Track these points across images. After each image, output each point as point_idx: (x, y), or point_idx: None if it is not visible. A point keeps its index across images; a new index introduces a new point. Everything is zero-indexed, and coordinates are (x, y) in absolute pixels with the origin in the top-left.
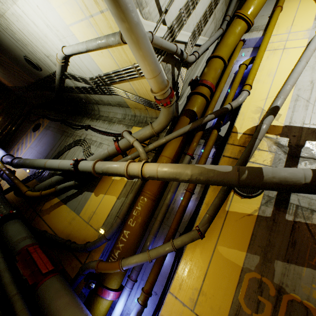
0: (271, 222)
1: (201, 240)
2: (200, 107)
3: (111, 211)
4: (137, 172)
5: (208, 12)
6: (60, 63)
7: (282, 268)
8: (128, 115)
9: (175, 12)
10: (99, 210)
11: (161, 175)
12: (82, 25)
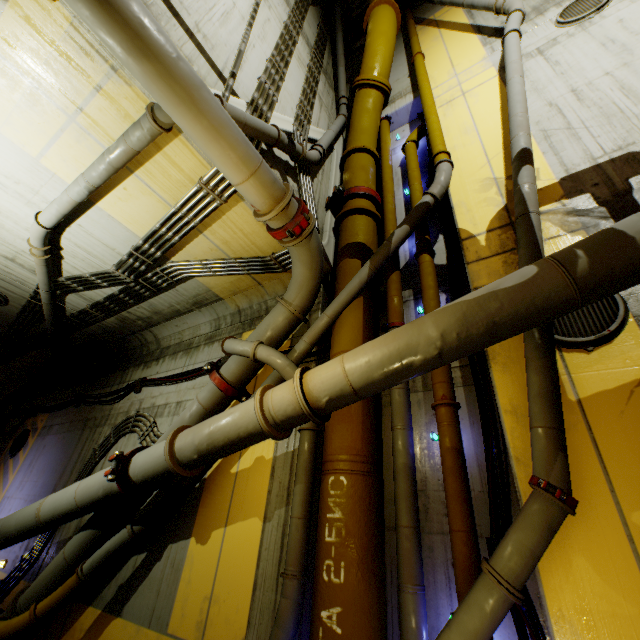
0: None
1: (566, 522)
2: (369, 233)
3: (259, 569)
4: (291, 403)
5: (307, 90)
6: (41, 256)
7: None
8: (224, 317)
9: (251, 84)
10: (224, 581)
11: (360, 378)
12: (67, 143)
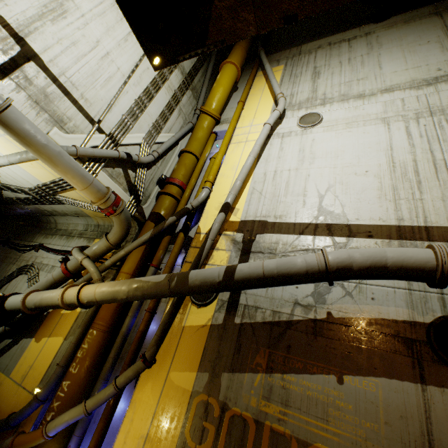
0: (222, 329)
1: (154, 370)
2: (168, 208)
3: (54, 359)
4: (74, 298)
5: (166, 110)
6: None
7: (227, 380)
8: (91, 225)
9: (116, 119)
10: (39, 361)
11: (99, 297)
12: (0, 141)
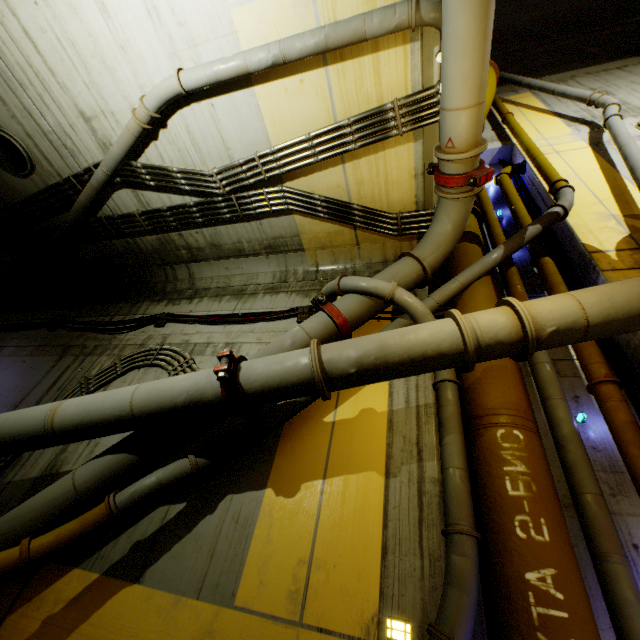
0: None
1: None
2: (479, 230)
3: (387, 529)
4: (507, 326)
5: None
6: (142, 123)
7: None
8: (295, 271)
9: None
10: (331, 542)
11: (599, 313)
12: (280, 2)
